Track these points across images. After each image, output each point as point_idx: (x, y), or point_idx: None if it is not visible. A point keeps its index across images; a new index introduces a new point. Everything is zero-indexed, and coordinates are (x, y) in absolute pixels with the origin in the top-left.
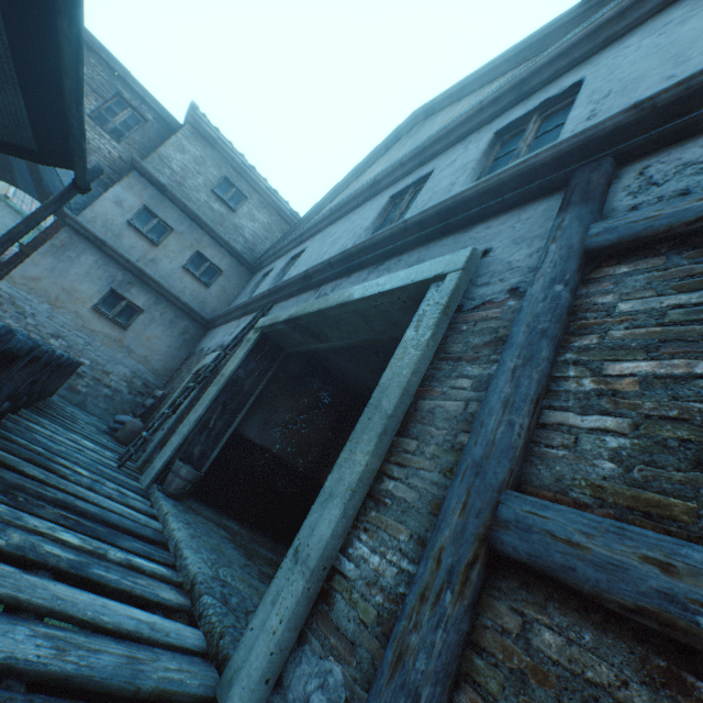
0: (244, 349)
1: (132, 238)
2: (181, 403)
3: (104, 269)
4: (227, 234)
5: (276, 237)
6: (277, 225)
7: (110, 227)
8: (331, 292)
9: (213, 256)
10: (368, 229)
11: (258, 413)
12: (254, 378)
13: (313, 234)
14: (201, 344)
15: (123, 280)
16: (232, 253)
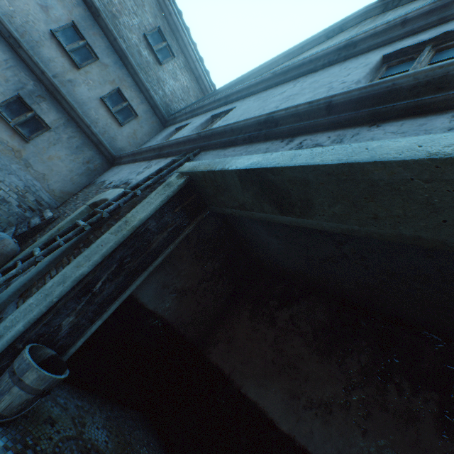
0: (161, 195)
1: (52, 51)
2: (60, 246)
3: (14, 72)
4: (149, 83)
5: (190, 101)
6: (194, 91)
7: (29, 30)
8: (334, 143)
9: (132, 98)
10: (360, 82)
11: (158, 274)
12: (166, 234)
13: (243, 96)
14: (103, 176)
15: (34, 91)
16: (150, 101)
